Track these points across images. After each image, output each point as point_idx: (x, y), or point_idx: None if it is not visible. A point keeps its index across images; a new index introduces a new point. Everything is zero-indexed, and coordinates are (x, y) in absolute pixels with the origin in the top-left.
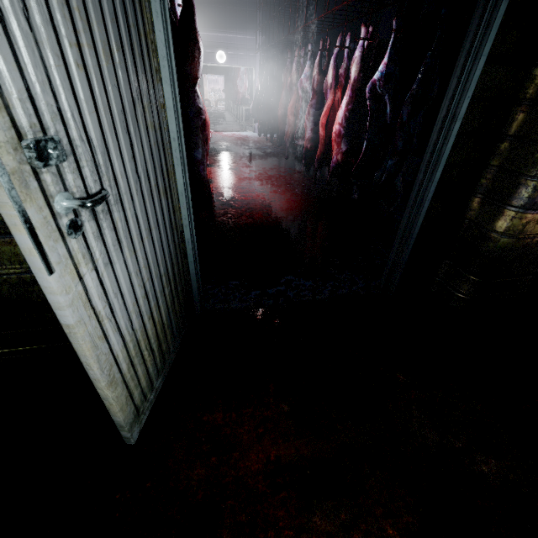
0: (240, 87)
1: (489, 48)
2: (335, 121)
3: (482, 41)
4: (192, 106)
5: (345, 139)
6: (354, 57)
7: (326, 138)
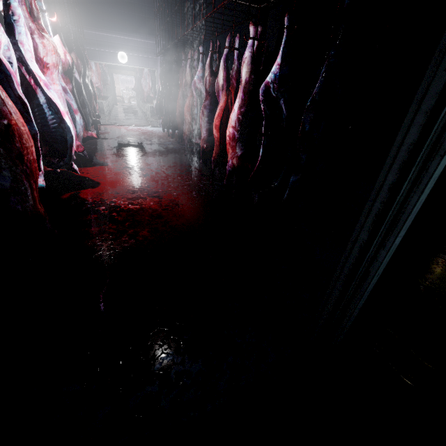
0: (145, 86)
1: None
2: (229, 124)
3: None
4: None
5: (241, 143)
6: (244, 57)
7: (222, 139)
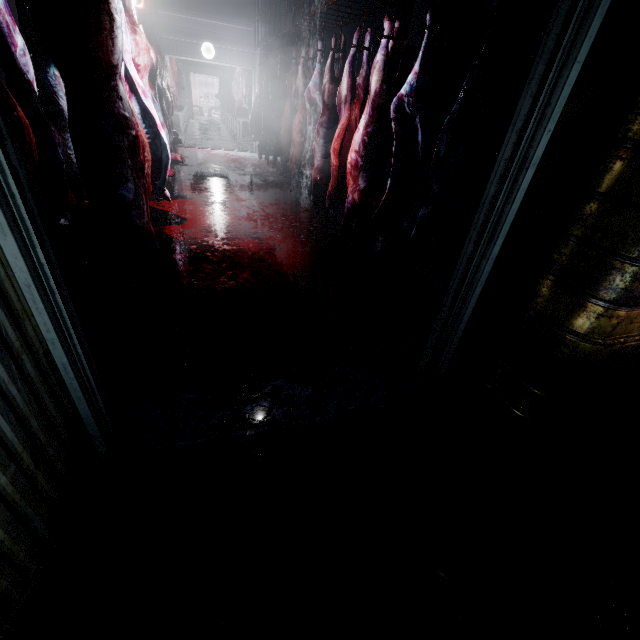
0: (236, 93)
1: (588, 49)
2: (351, 147)
3: (577, 37)
4: (107, 112)
5: (365, 172)
6: (375, 62)
7: (341, 168)
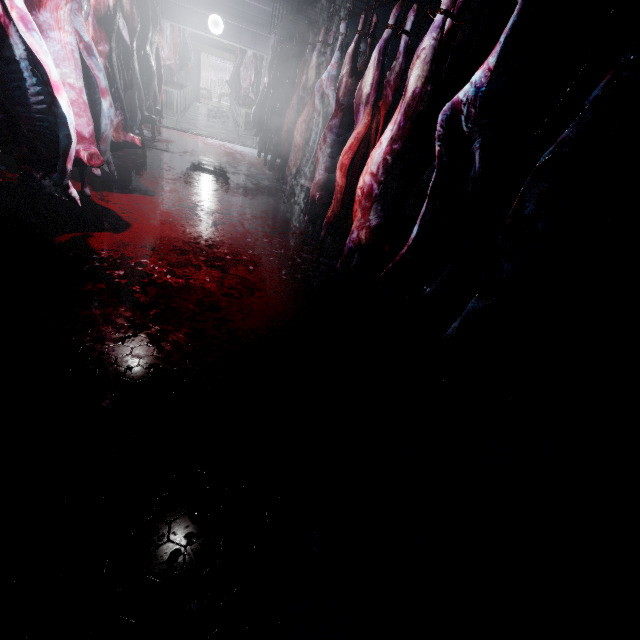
0: (244, 80)
1: None
2: (366, 167)
3: None
4: None
5: (380, 205)
6: (420, 47)
7: (348, 190)
